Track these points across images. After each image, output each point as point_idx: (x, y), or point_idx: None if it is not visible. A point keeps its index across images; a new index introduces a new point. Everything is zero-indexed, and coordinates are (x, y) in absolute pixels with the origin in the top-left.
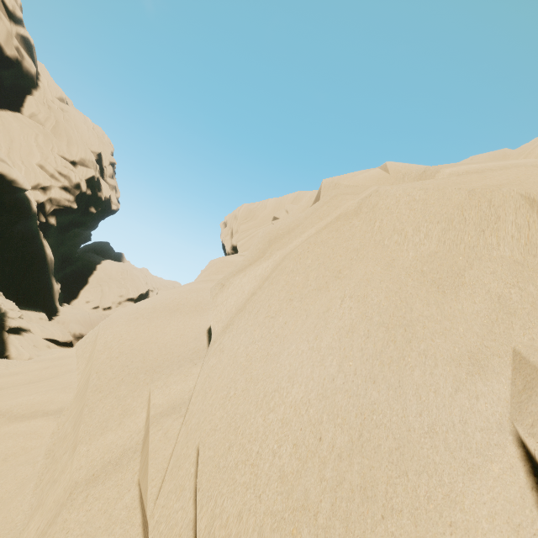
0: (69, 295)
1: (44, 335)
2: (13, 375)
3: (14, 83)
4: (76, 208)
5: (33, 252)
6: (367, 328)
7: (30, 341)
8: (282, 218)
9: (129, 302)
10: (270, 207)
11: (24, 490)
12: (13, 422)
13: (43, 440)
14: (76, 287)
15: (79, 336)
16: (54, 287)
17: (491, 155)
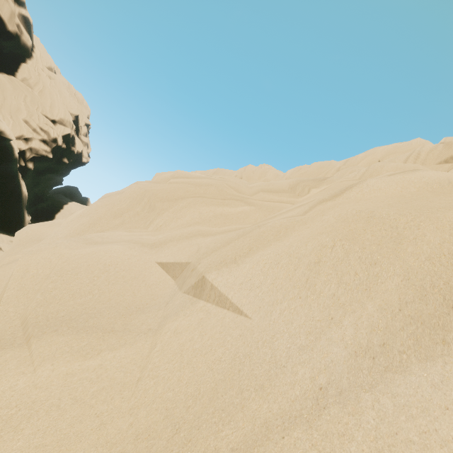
0: None
1: None
2: None
3: (12, 52)
4: (51, 158)
5: (11, 188)
6: (87, 224)
7: None
8: None
9: None
10: None
11: None
12: None
13: None
14: (45, 220)
15: None
16: (25, 218)
17: (322, 164)
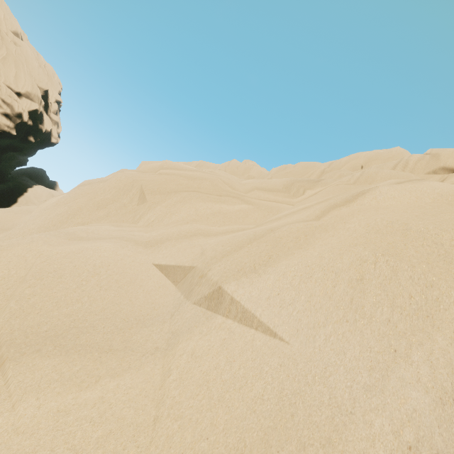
0: None
1: None
2: None
3: None
4: (14, 135)
5: None
6: (65, 214)
7: None
8: None
9: None
10: None
11: None
12: None
13: None
14: (5, 204)
15: None
16: None
17: (307, 164)
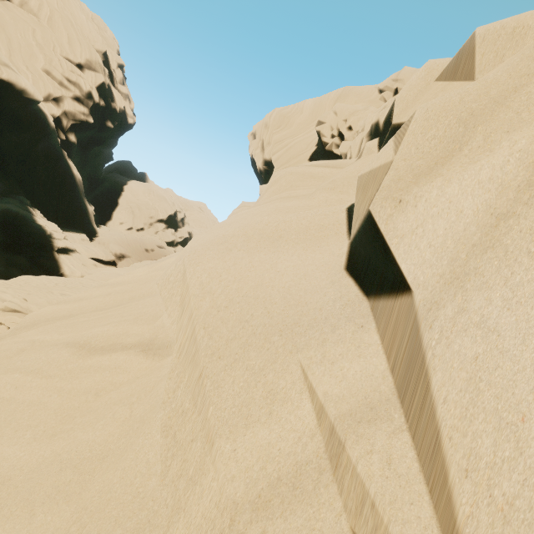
0: (103, 217)
1: (89, 255)
2: (78, 301)
3: None
4: (92, 123)
5: (61, 173)
6: None
7: (79, 261)
8: (330, 122)
9: (159, 223)
10: (307, 110)
11: (134, 446)
12: (94, 355)
13: (129, 375)
14: (108, 208)
15: (120, 256)
16: (88, 209)
17: None
